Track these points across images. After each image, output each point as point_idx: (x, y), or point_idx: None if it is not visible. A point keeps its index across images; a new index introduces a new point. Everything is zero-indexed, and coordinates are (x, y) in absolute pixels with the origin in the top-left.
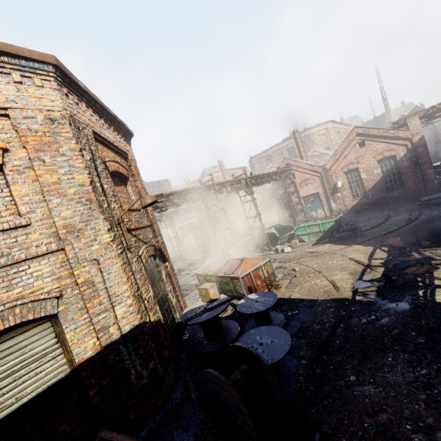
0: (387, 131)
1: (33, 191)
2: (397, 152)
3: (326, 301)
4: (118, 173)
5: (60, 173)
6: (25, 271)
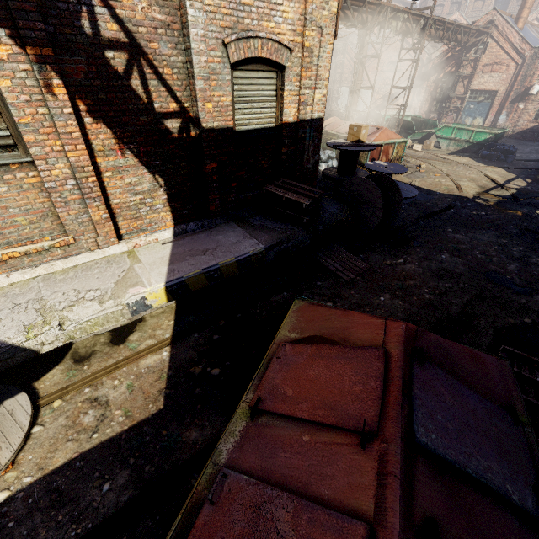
0: None
1: None
2: None
3: (445, 194)
4: None
5: None
6: (280, 6)
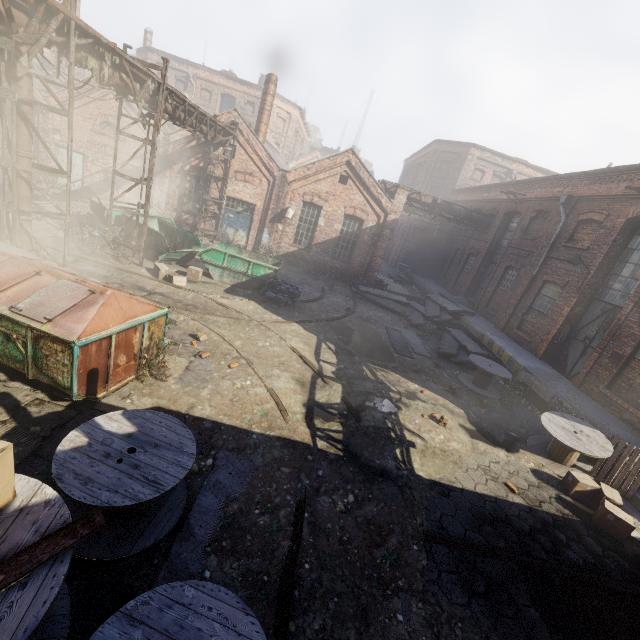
0: (376, 187)
1: None
2: (368, 219)
3: (270, 441)
4: None
5: None
6: None
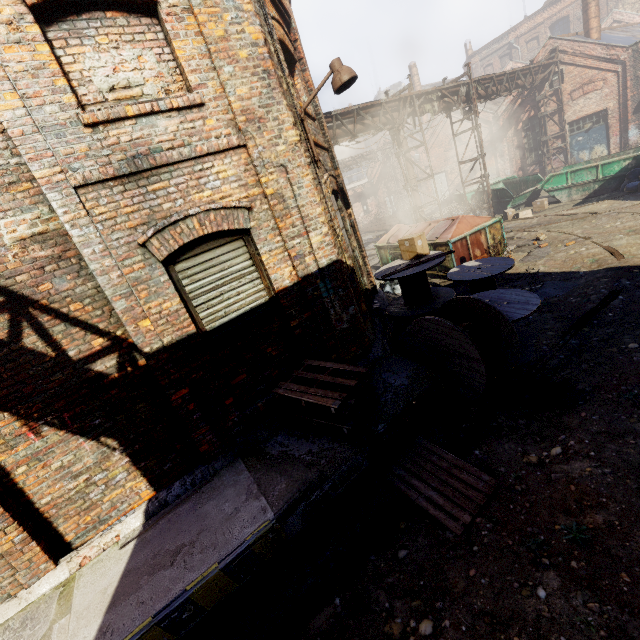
0: None
1: (198, 53)
2: None
3: (595, 272)
4: (283, 48)
5: (226, 22)
6: (210, 170)
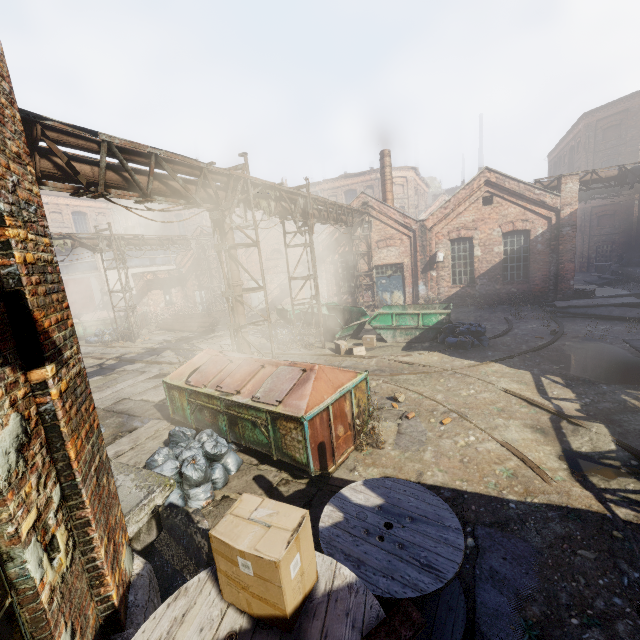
0: (531, 190)
1: None
2: (534, 227)
3: (538, 511)
4: None
5: None
6: None
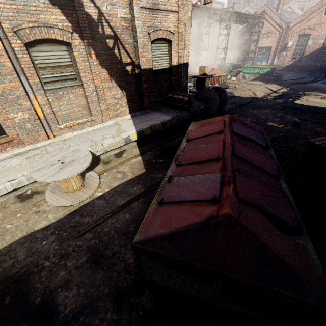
0: None
1: None
2: None
3: (248, 97)
4: None
5: None
6: (168, 16)
